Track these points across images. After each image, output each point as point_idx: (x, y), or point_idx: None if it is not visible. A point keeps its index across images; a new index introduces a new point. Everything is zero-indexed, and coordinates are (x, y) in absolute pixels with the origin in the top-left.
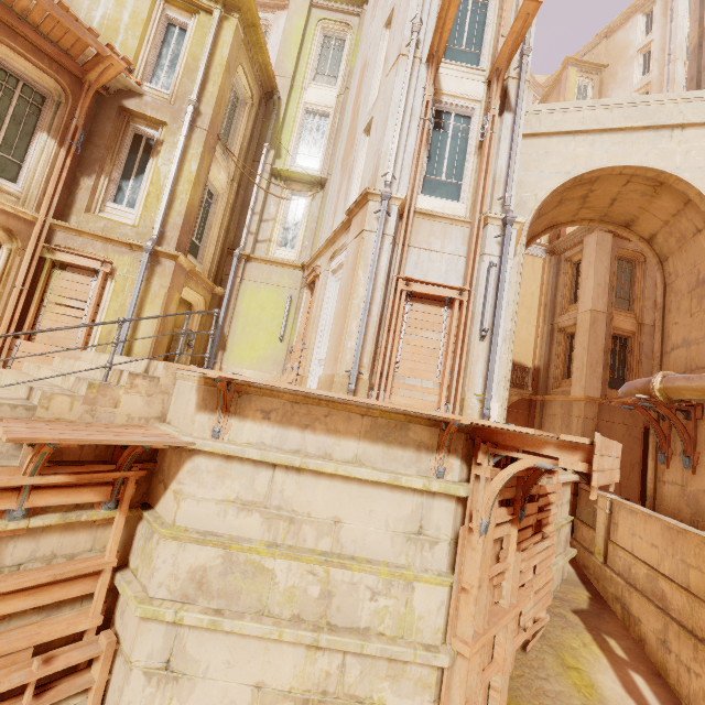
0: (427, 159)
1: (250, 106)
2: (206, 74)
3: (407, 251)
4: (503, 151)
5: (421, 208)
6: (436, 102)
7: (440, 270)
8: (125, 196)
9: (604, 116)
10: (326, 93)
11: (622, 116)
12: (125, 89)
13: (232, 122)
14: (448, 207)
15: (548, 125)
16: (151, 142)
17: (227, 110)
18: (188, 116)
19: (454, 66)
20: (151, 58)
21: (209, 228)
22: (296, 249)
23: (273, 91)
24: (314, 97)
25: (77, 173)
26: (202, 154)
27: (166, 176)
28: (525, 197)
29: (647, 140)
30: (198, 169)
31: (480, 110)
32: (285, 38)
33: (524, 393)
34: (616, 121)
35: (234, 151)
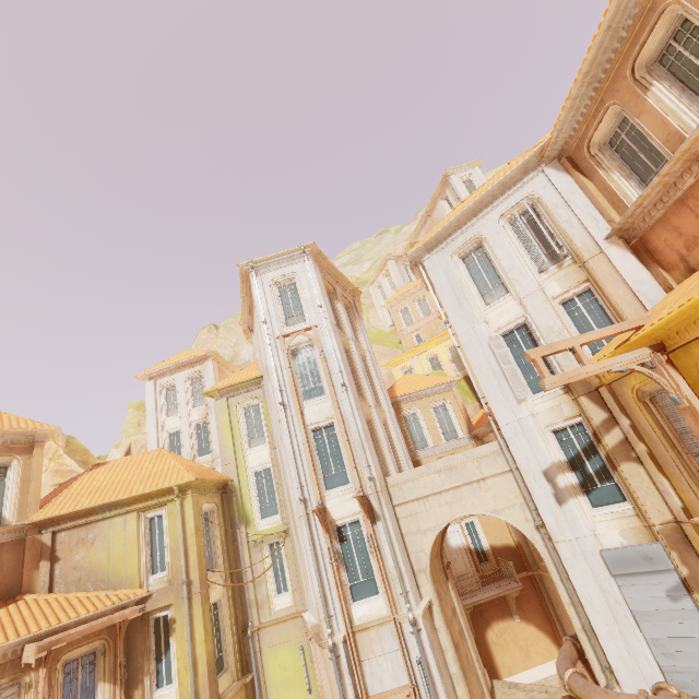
0: (346, 569)
1: (217, 510)
2: (185, 549)
3: (362, 666)
4: (388, 552)
5: (357, 627)
6: (334, 526)
7: (388, 670)
8: (163, 676)
9: (436, 478)
10: (261, 453)
11: (446, 476)
12: (140, 599)
13: (210, 533)
14: (374, 606)
15: (407, 492)
16: (166, 618)
17: (204, 535)
18: (185, 594)
19: (334, 494)
20: (148, 557)
21: (224, 632)
22: (290, 594)
23: (227, 484)
24: (255, 461)
25: (129, 691)
26: (202, 612)
27: (186, 650)
28: (419, 553)
29: (468, 492)
30: (204, 624)
31: (362, 521)
32: (220, 433)
33: (518, 588)
34: (445, 481)
35: (218, 554)
